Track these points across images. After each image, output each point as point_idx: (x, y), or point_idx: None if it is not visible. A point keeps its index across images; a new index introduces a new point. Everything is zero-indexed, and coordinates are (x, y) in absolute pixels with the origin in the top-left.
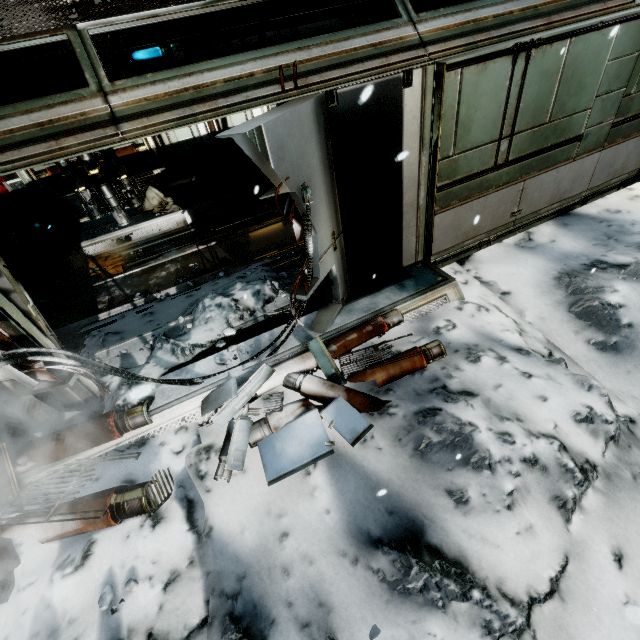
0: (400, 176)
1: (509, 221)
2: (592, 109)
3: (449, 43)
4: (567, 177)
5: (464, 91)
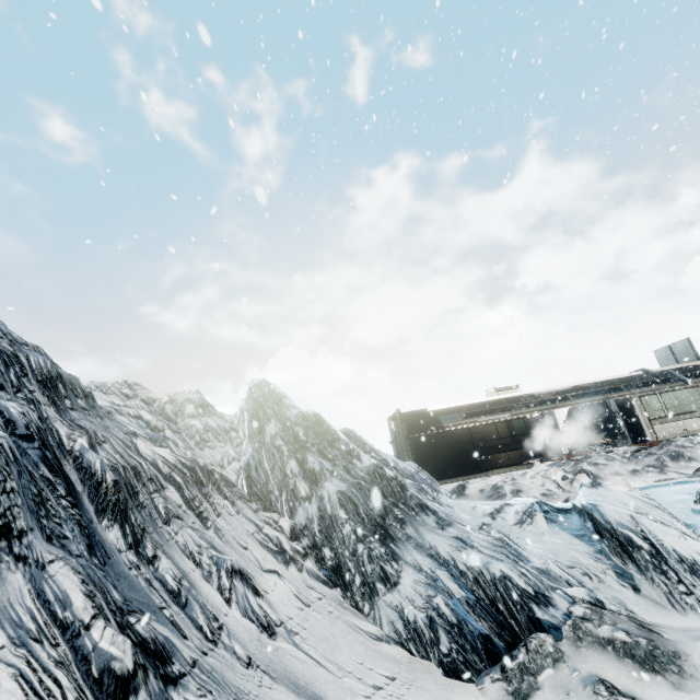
0: (637, 416)
1: (684, 432)
2: (693, 405)
3: (639, 393)
4: (699, 421)
5: (646, 400)
